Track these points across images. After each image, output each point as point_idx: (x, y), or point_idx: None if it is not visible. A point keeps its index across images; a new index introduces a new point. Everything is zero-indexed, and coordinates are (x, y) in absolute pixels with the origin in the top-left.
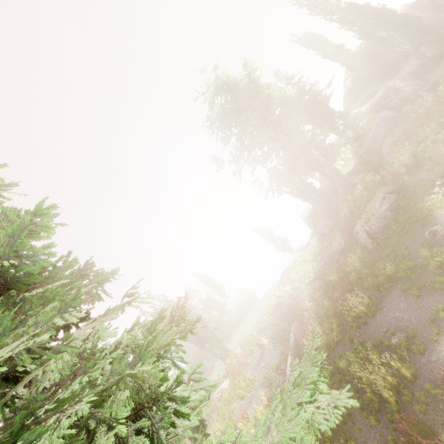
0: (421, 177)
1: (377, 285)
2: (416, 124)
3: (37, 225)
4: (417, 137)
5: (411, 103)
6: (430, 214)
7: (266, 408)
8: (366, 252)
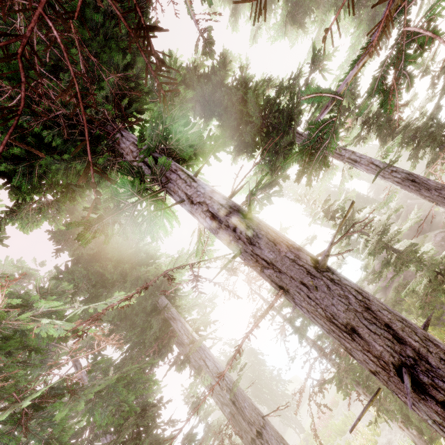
0: None
1: None
2: None
3: None
4: None
5: None
6: None
7: None
8: None
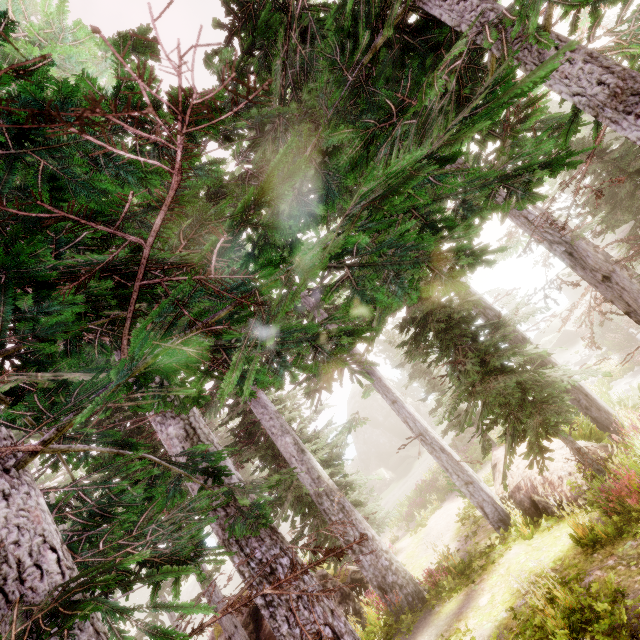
0: None
1: None
2: None
3: None
4: None
5: None
6: None
7: (619, 366)
8: None
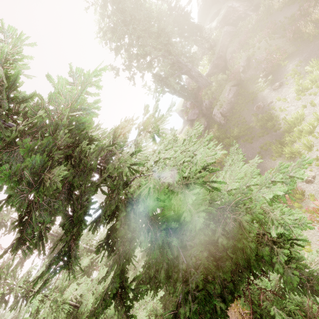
0: (251, 73)
1: (229, 142)
2: (247, 36)
3: (93, 84)
4: (247, 46)
5: (243, 20)
6: (256, 96)
7: None
8: (220, 126)
